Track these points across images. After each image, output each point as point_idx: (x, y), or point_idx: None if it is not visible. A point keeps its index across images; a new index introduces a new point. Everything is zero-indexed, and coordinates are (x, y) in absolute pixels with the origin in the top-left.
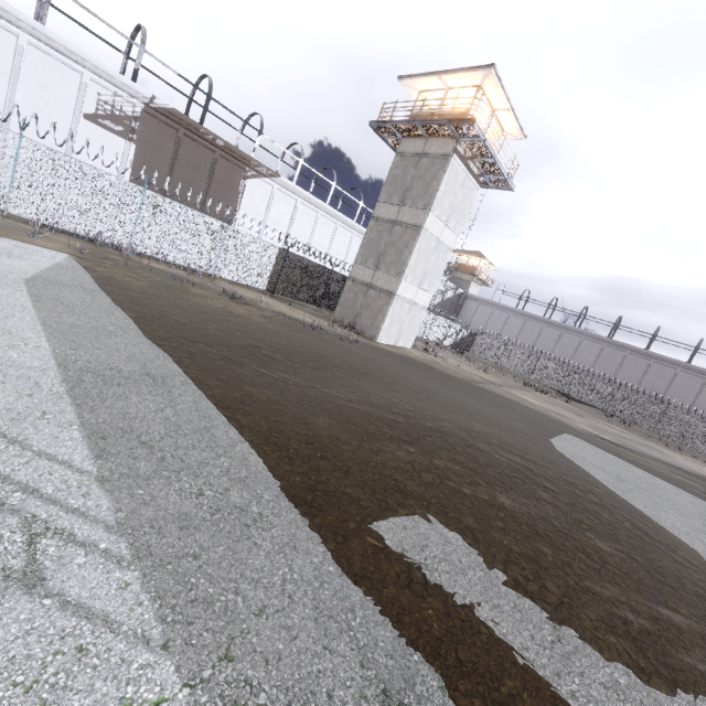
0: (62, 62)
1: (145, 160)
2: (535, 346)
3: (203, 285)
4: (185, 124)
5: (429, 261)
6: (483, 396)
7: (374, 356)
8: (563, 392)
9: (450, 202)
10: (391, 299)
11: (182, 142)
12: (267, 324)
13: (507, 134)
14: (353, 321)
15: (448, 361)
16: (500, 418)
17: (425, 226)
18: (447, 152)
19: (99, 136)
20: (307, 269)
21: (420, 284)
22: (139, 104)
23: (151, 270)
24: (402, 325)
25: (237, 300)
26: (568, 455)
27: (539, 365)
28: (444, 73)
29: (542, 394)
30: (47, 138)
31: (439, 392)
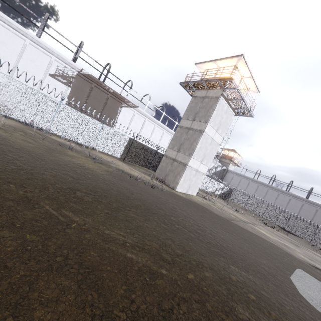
0: (43, 52)
1: (74, 95)
2: (264, 199)
3: (81, 151)
4: (96, 81)
5: (207, 149)
6: (237, 232)
7: (170, 200)
8: (282, 227)
9: (219, 120)
10: (185, 167)
11: (93, 89)
12: (104, 175)
13: (249, 90)
14: (164, 178)
15: (216, 204)
16: (251, 256)
17: (205, 131)
18: (218, 95)
19: (55, 83)
20: (143, 149)
21: (202, 161)
22: (75, 71)
23: (50, 141)
24: (190, 182)
25: (97, 161)
26: (312, 301)
27: (268, 210)
28: (217, 60)
29: (271, 228)
30: (30, 82)
31: (207, 229)
